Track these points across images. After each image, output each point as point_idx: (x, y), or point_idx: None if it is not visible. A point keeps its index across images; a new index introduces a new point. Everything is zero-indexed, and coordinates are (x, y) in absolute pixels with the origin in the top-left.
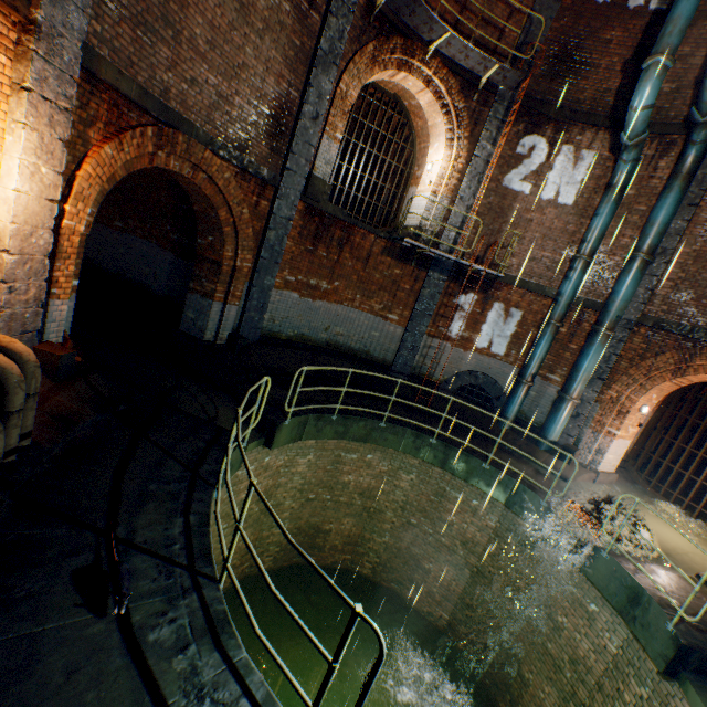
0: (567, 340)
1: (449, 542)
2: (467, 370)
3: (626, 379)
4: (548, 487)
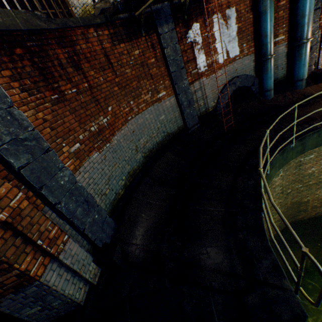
0: (276, 2)
1: (315, 181)
2: (225, 84)
3: None
4: None
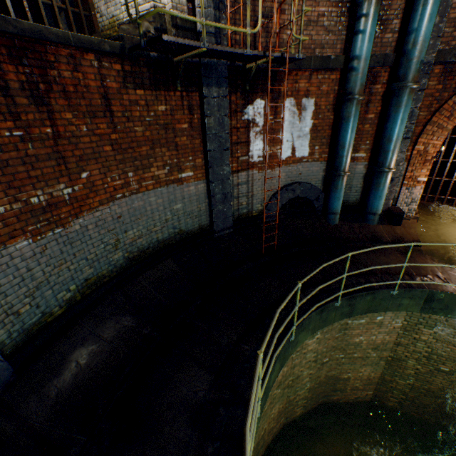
0: (364, 112)
1: (361, 354)
2: (281, 187)
3: (431, 128)
4: (436, 270)
